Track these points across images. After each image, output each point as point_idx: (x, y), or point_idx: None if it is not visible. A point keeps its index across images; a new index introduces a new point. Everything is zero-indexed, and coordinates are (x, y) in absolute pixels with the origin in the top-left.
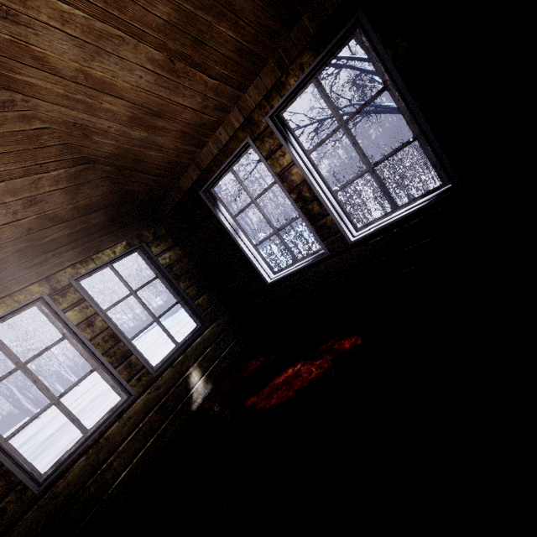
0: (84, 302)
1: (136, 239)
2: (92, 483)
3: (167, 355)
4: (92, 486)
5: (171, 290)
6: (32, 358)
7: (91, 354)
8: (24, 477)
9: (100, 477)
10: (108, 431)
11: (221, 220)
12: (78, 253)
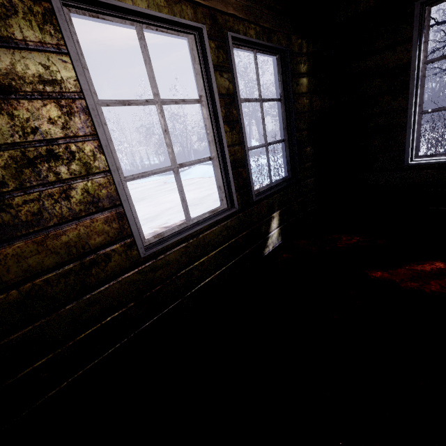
0: (229, 72)
1: (285, 39)
2: (183, 275)
3: (262, 187)
4: (183, 277)
5: (284, 123)
6: (169, 101)
7: (216, 139)
8: (136, 231)
9: (190, 272)
10: (208, 231)
11: (416, 56)
12: (242, 6)
